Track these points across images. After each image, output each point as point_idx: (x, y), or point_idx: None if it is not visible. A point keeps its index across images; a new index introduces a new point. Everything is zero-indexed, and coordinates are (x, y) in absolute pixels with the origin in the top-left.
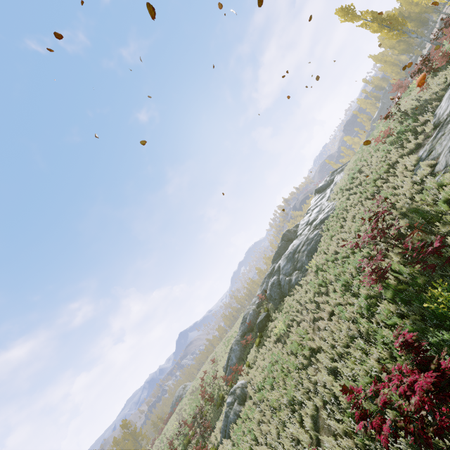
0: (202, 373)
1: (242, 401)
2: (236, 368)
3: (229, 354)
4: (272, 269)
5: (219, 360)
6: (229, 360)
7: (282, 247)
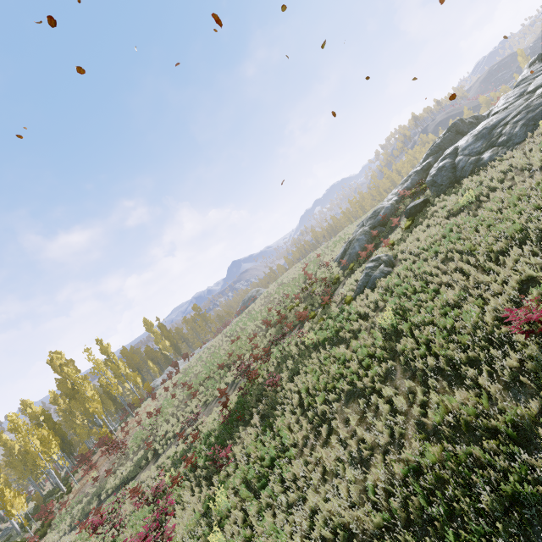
0: (293, 271)
1: (389, 265)
2: (358, 256)
3: (347, 246)
4: (426, 164)
5: (322, 258)
6: (349, 249)
7: (447, 139)
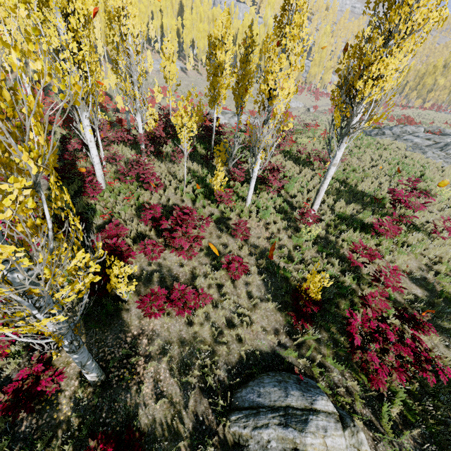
0: None
1: None
2: None
3: None
4: None
5: None
6: None
7: None
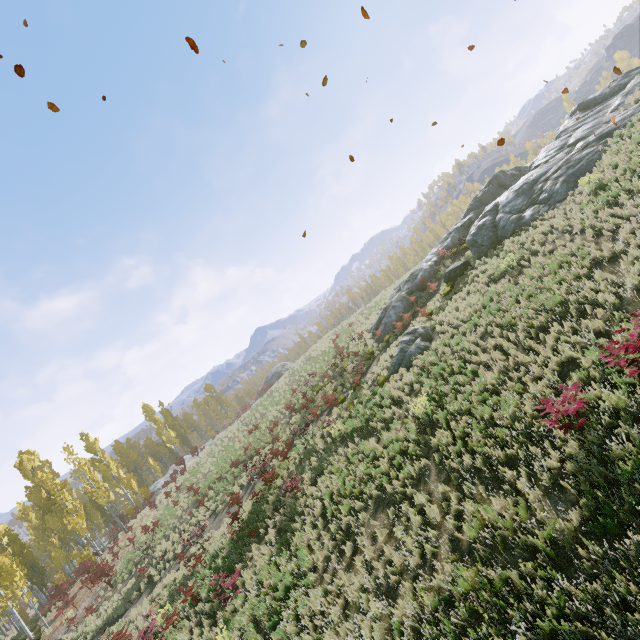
0: (323, 343)
1: (426, 339)
2: (394, 326)
3: (382, 314)
4: (467, 221)
5: (356, 327)
6: (384, 318)
7: (489, 192)
